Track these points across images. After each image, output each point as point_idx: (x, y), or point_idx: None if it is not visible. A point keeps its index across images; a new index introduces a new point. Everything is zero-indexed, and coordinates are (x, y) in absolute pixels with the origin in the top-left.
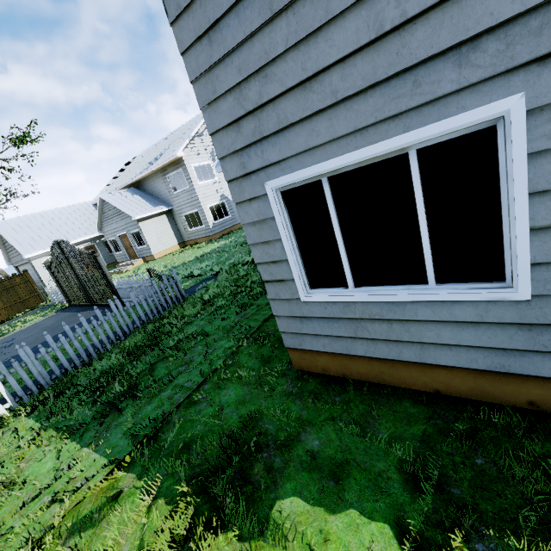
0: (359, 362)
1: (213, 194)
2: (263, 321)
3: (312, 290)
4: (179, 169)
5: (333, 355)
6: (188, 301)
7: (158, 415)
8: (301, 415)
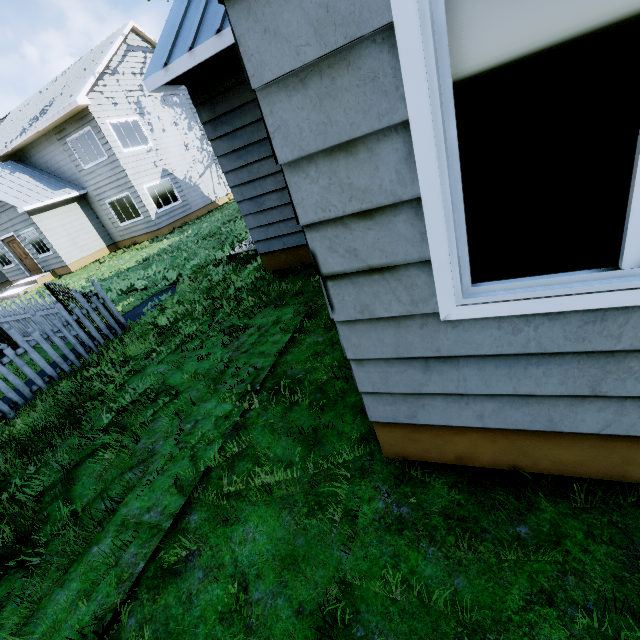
0: (569, 444)
1: (150, 168)
2: (276, 355)
3: (482, 286)
4: (86, 127)
5: (497, 433)
6: (132, 332)
7: (86, 623)
8: (457, 592)
